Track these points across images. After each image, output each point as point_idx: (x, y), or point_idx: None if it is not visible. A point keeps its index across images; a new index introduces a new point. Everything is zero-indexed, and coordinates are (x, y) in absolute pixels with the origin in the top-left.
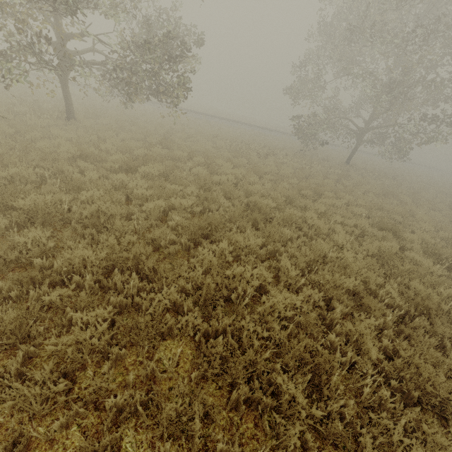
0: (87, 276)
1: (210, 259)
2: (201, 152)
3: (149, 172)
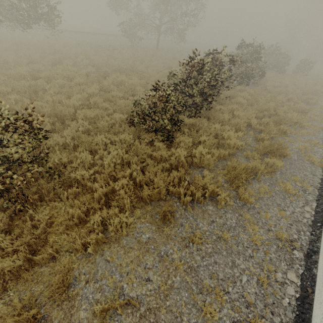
0: (83, 85)
1: (112, 79)
2: (79, 54)
3: (67, 64)
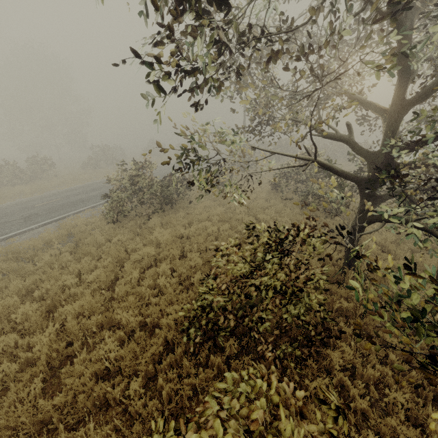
0: None
1: None
2: None
3: None
